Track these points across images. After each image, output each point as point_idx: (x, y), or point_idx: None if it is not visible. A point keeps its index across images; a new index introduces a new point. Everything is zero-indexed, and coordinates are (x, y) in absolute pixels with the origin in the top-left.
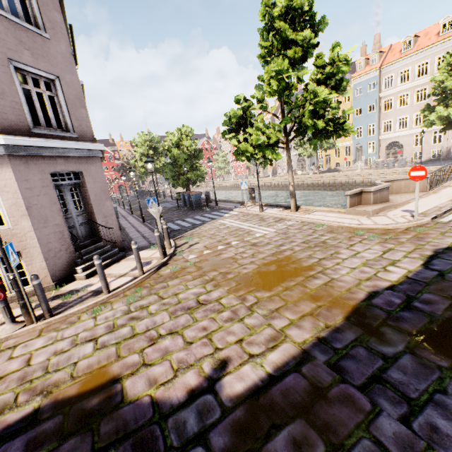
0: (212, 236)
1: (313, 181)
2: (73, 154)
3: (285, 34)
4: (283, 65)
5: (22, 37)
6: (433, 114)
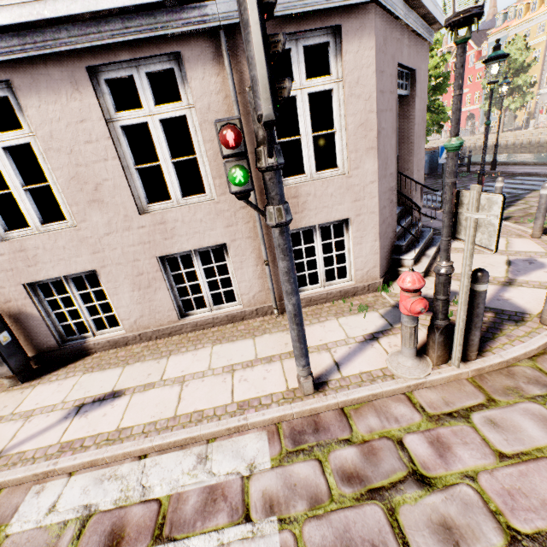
0: None
1: None
2: (417, 28)
3: None
4: None
5: None
6: None
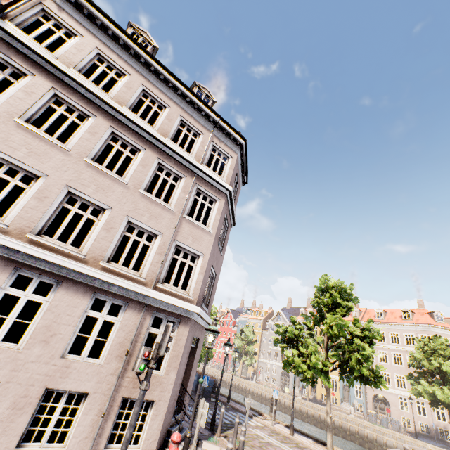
0: (262, 449)
1: (302, 407)
2: (203, 324)
3: (335, 298)
4: (345, 322)
5: (217, 254)
6: (420, 385)
